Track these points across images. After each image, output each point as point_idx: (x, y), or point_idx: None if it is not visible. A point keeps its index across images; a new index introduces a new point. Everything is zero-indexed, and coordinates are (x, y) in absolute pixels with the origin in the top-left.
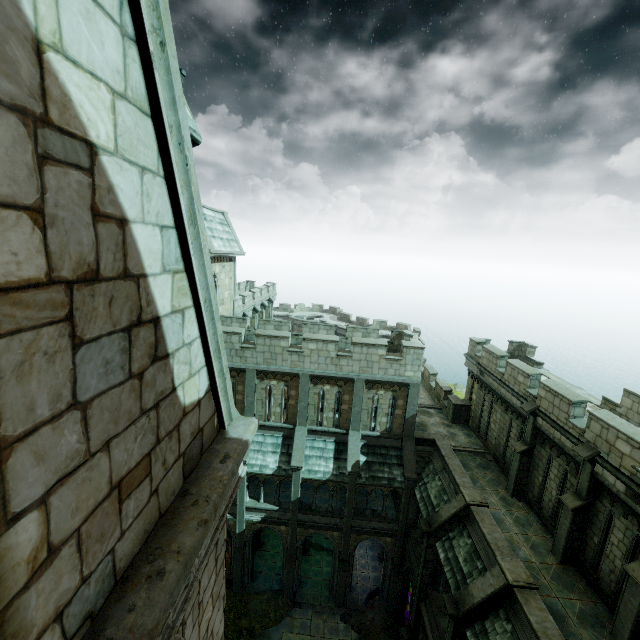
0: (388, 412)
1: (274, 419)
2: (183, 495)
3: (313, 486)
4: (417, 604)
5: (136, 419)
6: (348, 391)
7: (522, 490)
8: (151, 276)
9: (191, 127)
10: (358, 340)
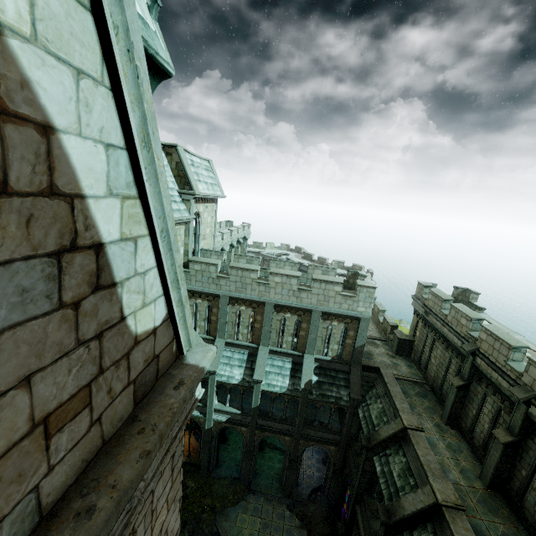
0: (340, 341)
1: (241, 339)
2: (131, 421)
3: (271, 397)
4: (353, 505)
5: (70, 351)
6: (306, 320)
7: (456, 420)
8: (91, 198)
9: (163, 57)
10: (318, 277)
